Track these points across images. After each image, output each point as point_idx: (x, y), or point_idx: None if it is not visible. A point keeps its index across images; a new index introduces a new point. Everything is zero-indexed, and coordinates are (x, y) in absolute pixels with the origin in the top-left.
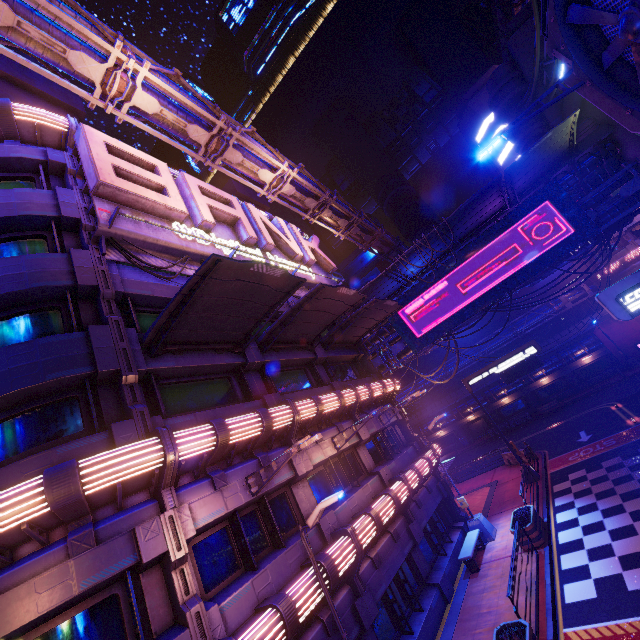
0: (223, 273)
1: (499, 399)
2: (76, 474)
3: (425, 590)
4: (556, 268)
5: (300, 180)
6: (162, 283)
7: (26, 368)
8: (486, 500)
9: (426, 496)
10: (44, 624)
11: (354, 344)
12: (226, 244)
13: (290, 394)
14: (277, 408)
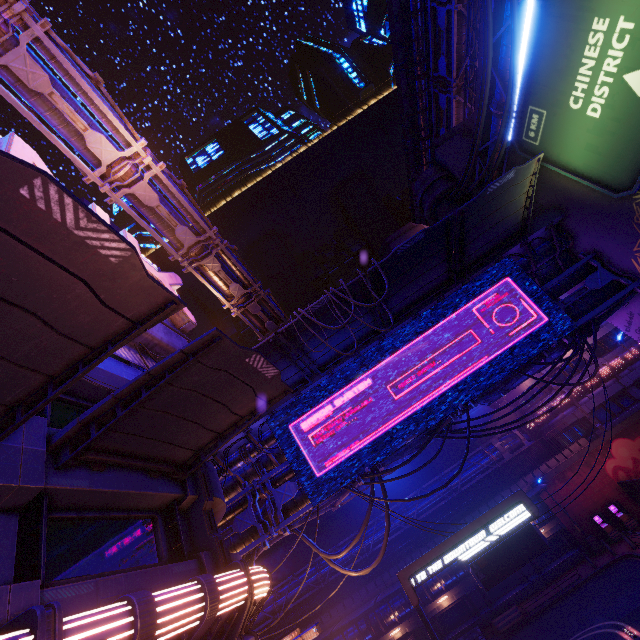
0: None
1: (434, 597)
2: None
3: None
4: (526, 374)
5: (168, 185)
6: None
7: None
8: None
9: None
10: None
11: (180, 468)
12: None
13: None
14: None
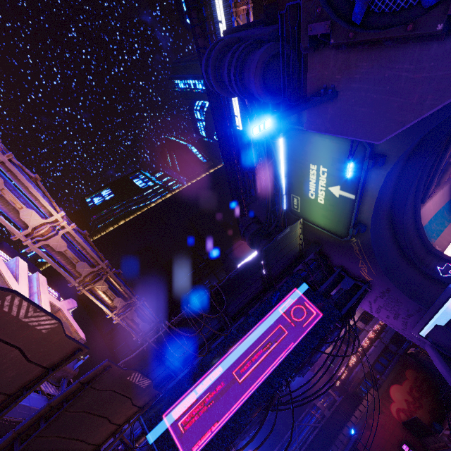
0: None
1: None
2: None
3: None
4: (320, 351)
5: (76, 237)
6: None
7: None
8: None
9: None
10: None
11: None
12: None
13: None
14: None
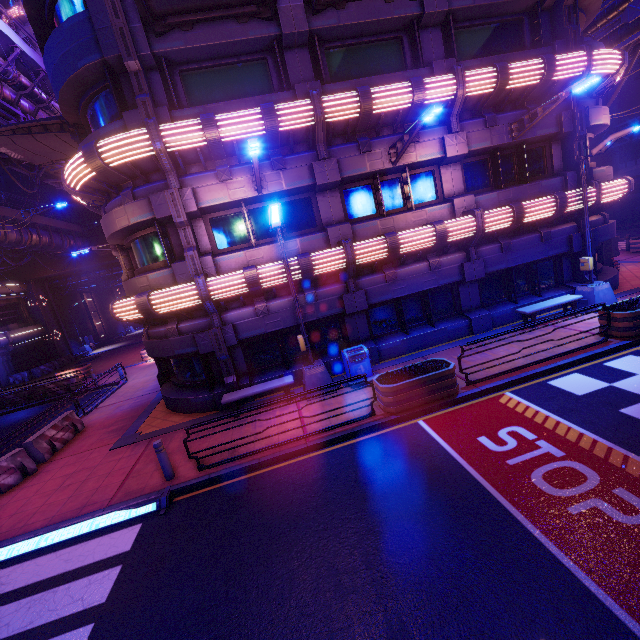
0: None
1: None
2: (95, 151)
3: (456, 317)
4: None
5: None
6: None
7: (66, 57)
8: None
9: (531, 243)
10: (133, 235)
11: None
12: None
13: (342, 83)
14: (292, 103)
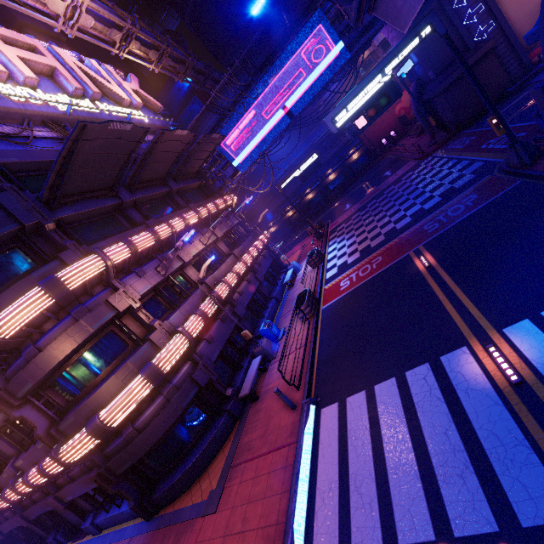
0: (89, 135)
1: (306, 196)
2: (60, 280)
3: (269, 301)
4: (326, 90)
5: (96, 8)
6: (21, 148)
7: None
8: (298, 256)
9: (263, 260)
10: (81, 350)
11: (196, 174)
12: (57, 99)
13: (162, 218)
14: (159, 226)
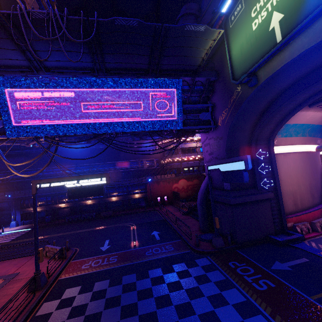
0: None
1: (86, 200)
2: None
3: None
4: (151, 135)
5: None
6: None
7: None
8: None
9: None
10: None
11: None
12: None
13: None
14: None
